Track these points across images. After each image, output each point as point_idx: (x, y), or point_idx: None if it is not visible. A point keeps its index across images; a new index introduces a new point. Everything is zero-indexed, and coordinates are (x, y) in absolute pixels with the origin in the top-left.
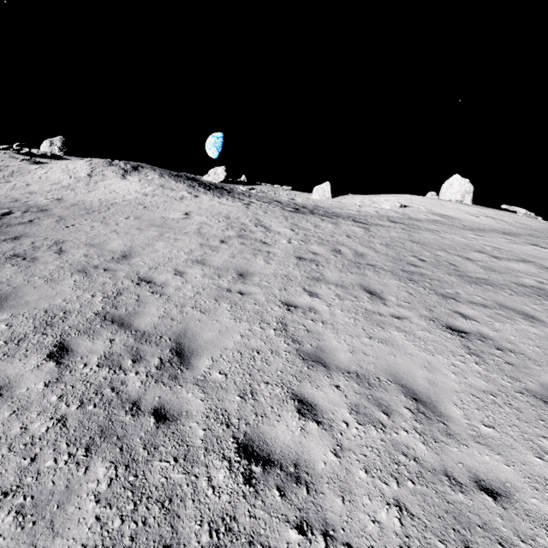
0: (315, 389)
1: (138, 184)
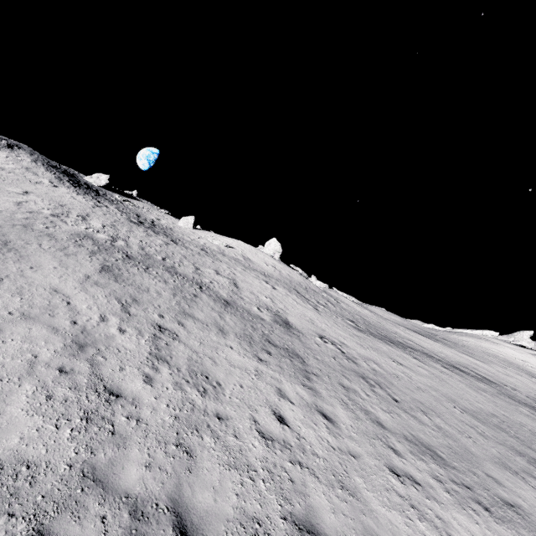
0: None
1: (2, 159)
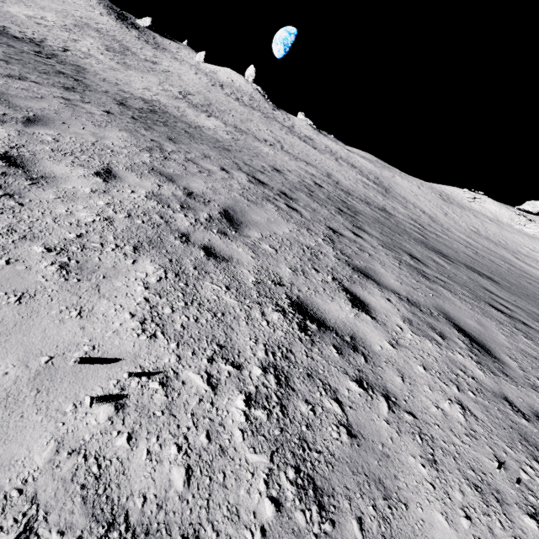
0: (34, 7)
1: None
